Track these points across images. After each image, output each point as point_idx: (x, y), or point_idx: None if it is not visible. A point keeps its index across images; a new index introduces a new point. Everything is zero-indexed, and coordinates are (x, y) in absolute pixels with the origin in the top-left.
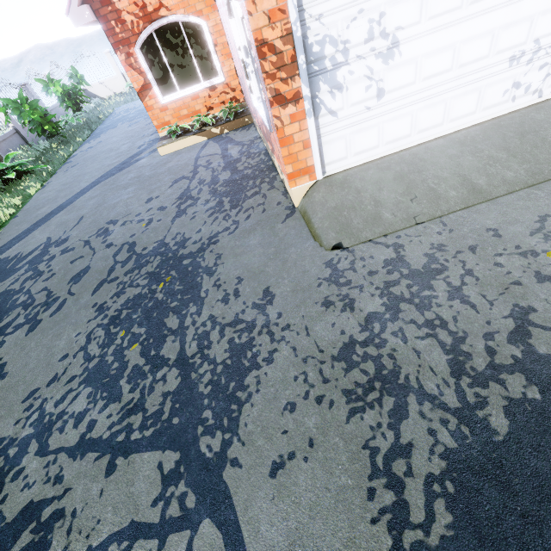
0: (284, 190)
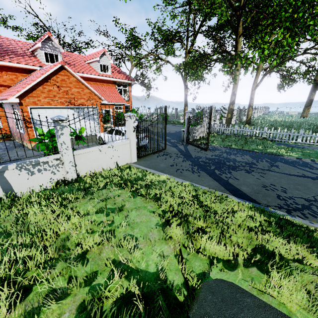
0: (27, 147)
